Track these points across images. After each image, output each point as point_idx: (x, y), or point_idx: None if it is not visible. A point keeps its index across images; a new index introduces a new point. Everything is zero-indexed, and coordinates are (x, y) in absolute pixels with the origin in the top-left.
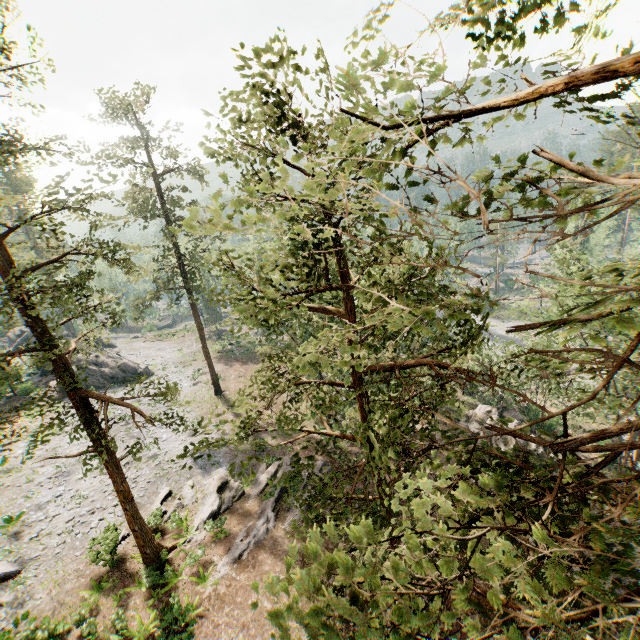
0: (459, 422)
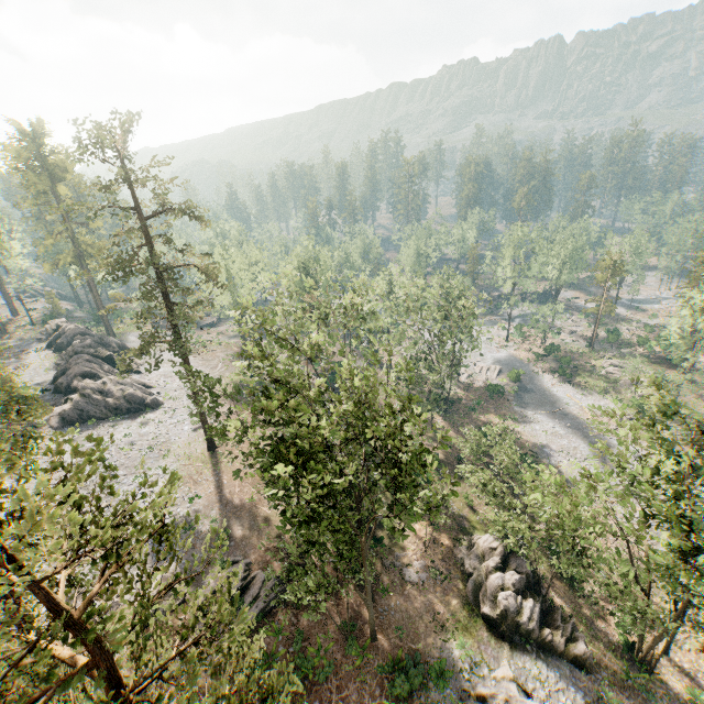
0: (459, 547)
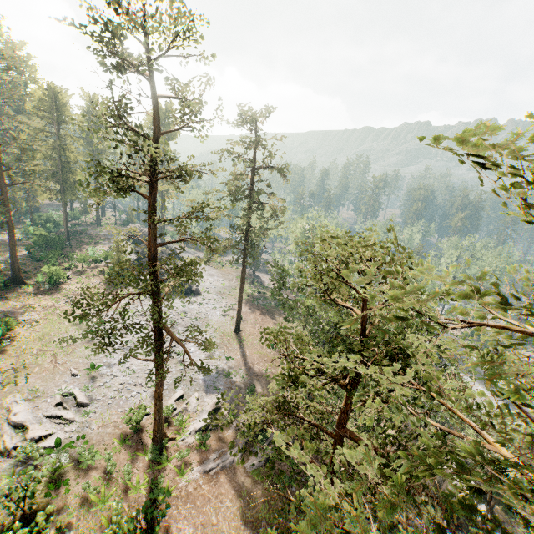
0: None
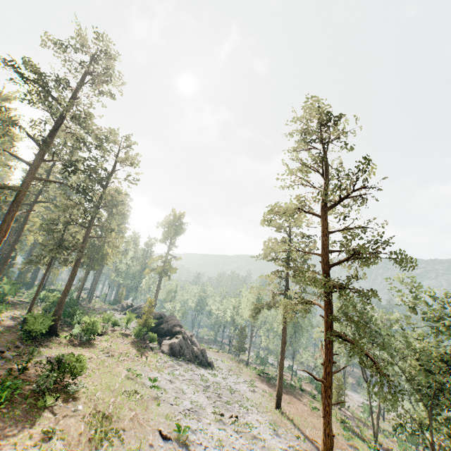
0: None
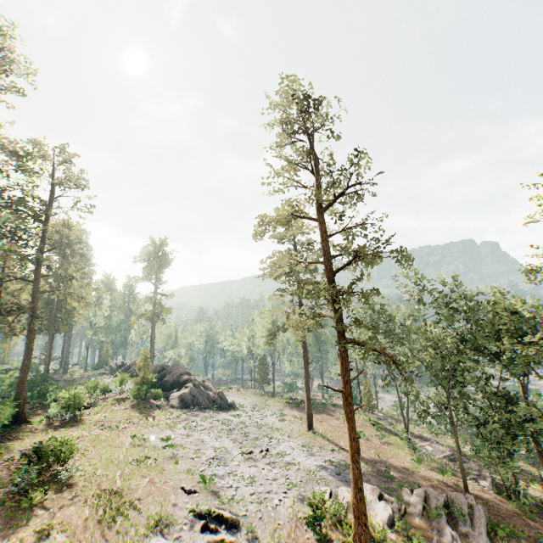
0: None
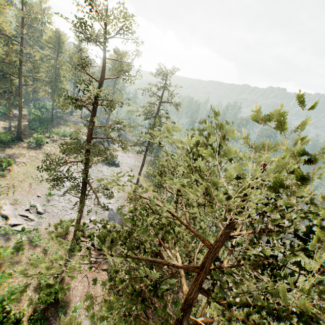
0: None
